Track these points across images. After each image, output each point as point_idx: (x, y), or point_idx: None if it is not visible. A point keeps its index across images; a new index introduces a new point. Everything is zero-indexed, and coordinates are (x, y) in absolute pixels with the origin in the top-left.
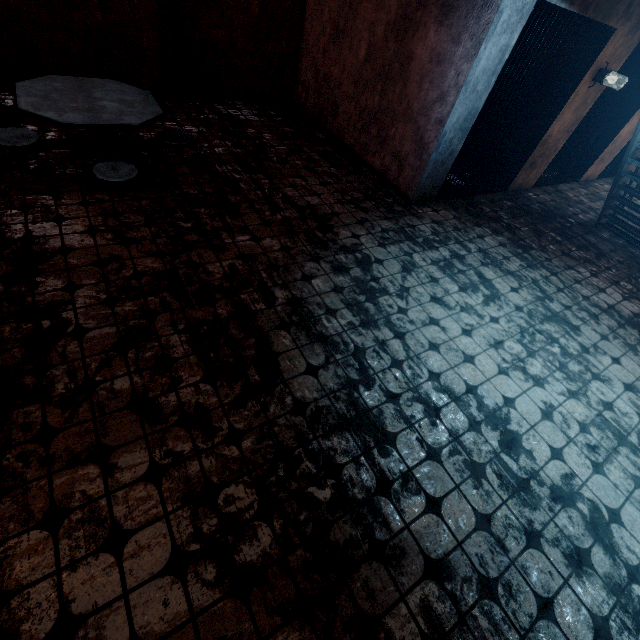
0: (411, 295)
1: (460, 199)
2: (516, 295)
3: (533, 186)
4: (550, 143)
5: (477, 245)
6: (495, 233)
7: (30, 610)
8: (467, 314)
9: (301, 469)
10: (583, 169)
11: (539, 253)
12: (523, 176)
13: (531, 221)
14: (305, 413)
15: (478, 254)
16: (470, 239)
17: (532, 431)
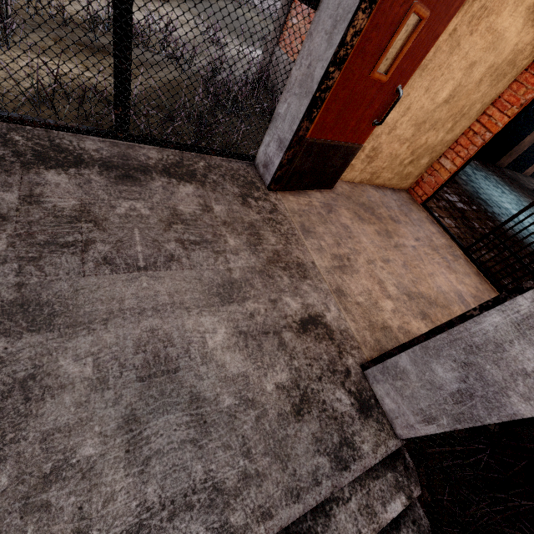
0: (479, 180)
1: (479, 160)
2: (511, 195)
3: (504, 167)
4: (522, 146)
5: (492, 177)
6: (496, 176)
7: (442, 195)
8: (498, 193)
9: (474, 201)
10: (526, 168)
11: (514, 189)
12: (504, 159)
13: (508, 178)
14: (468, 192)
15: (494, 179)
16: (489, 174)
17: (526, 223)
